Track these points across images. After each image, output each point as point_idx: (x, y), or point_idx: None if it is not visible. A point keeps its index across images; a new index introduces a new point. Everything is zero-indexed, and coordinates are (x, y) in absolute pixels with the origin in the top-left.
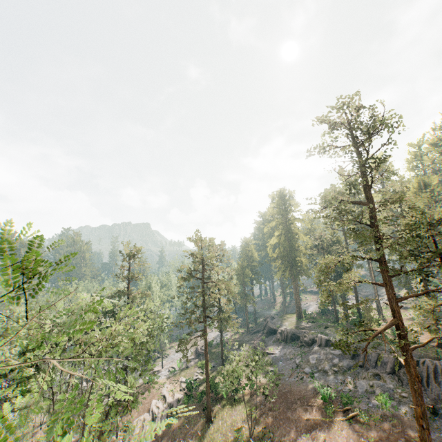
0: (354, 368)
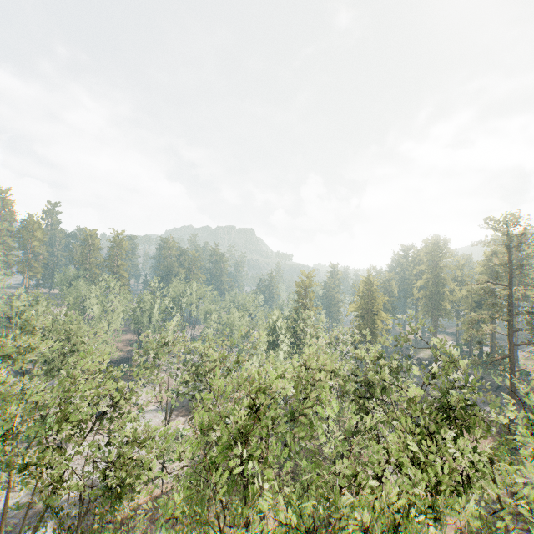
0: (478, 390)
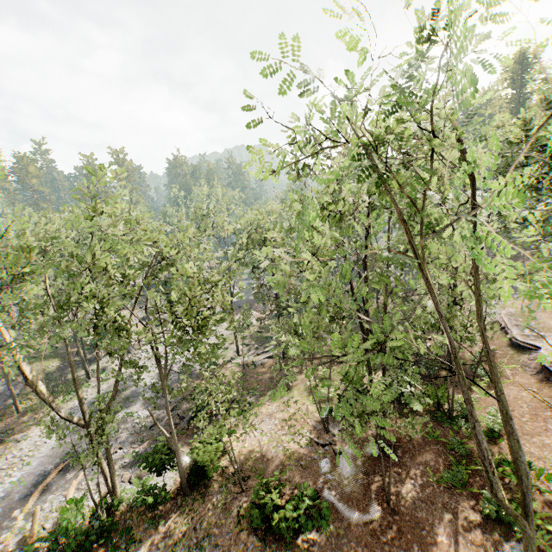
0: None
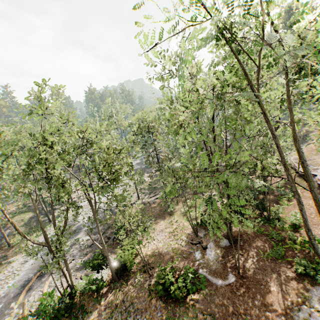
0: None
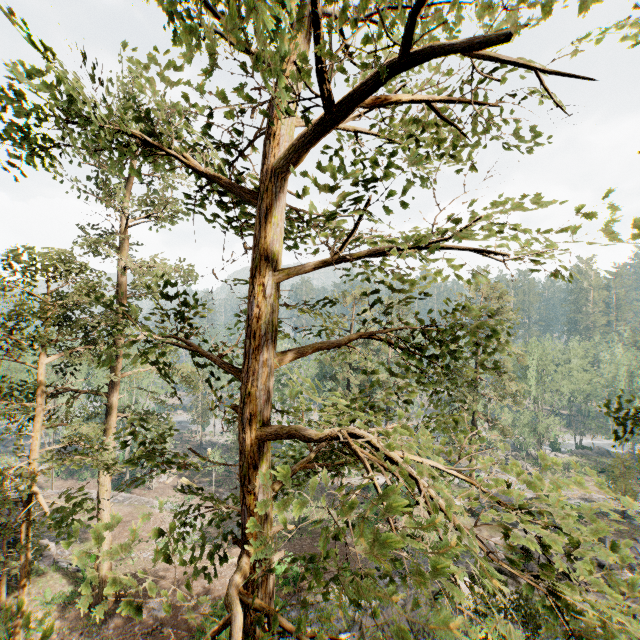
0: None
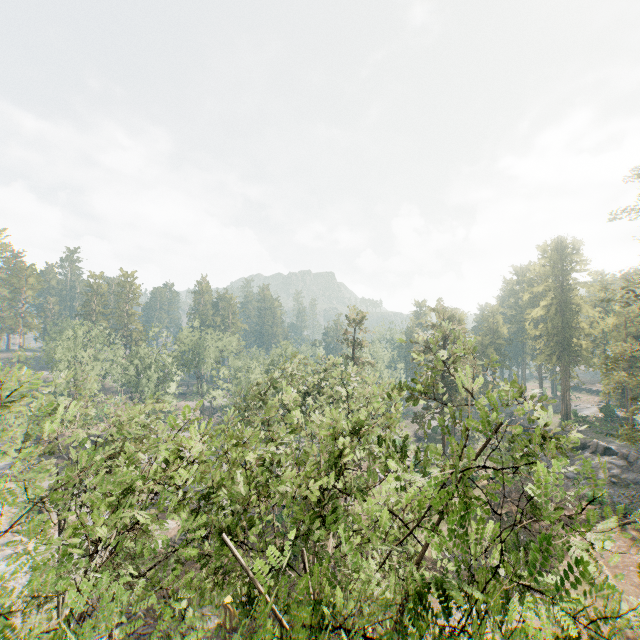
0: None
